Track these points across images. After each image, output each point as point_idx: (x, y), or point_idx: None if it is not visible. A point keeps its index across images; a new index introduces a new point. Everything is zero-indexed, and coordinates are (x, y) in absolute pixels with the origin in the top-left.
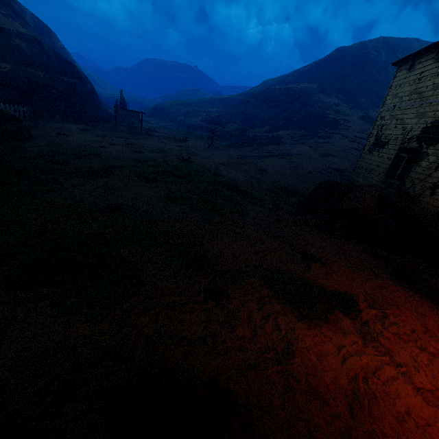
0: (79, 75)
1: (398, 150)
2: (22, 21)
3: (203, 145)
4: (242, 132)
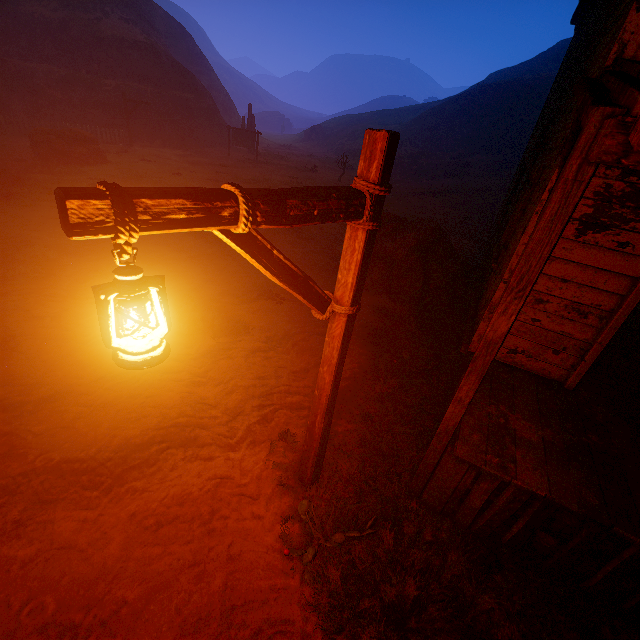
0: (197, 88)
1: (520, 170)
2: (147, 25)
3: (335, 178)
4: (415, 160)
